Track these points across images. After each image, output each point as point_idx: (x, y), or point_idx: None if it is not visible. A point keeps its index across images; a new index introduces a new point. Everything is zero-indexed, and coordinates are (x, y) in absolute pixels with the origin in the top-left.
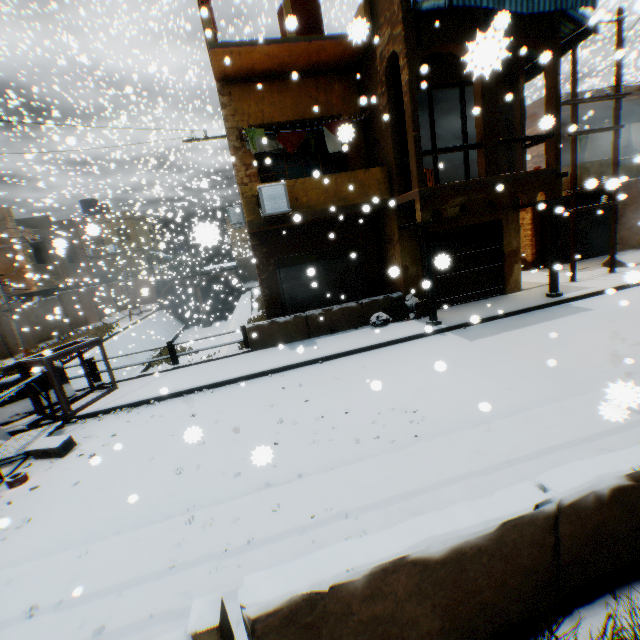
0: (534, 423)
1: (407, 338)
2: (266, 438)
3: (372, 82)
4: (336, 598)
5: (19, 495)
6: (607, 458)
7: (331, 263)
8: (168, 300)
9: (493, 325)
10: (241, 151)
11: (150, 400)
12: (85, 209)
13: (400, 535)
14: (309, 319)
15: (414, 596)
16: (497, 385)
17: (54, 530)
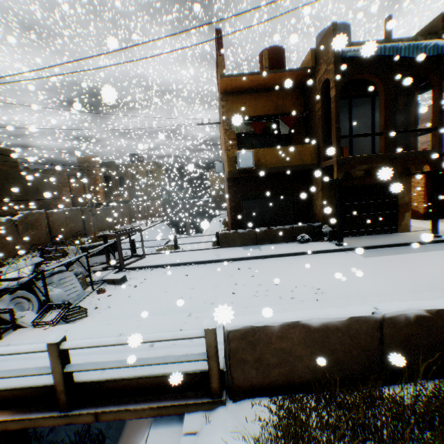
0: (393, 301)
1: (320, 251)
2: (228, 290)
3: (312, 94)
4: (265, 333)
5: (102, 297)
6: (417, 302)
7: (275, 200)
8: (168, 216)
9: (383, 250)
10: (229, 131)
11: (163, 265)
12: (131, 159)
13: (298, 314)
14: (257, 233)
15: (302, 344)
16: (376, 282)
17: (121, 312)
